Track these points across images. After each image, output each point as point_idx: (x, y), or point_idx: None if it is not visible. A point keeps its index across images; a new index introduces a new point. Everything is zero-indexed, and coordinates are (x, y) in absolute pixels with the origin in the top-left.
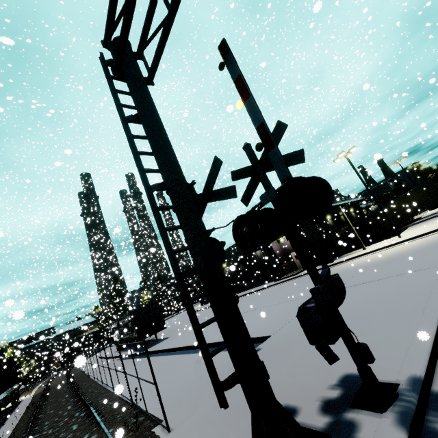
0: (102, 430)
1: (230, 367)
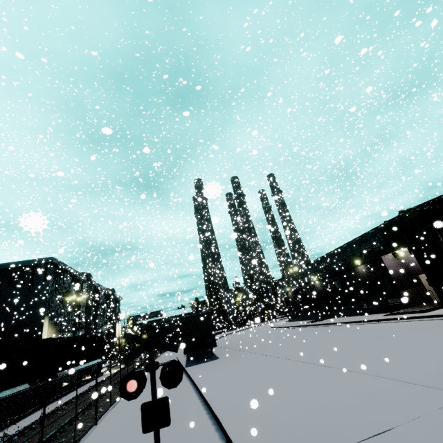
0: None
1: None
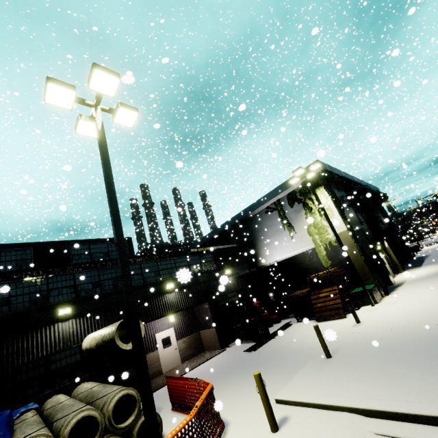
0: None
1: None
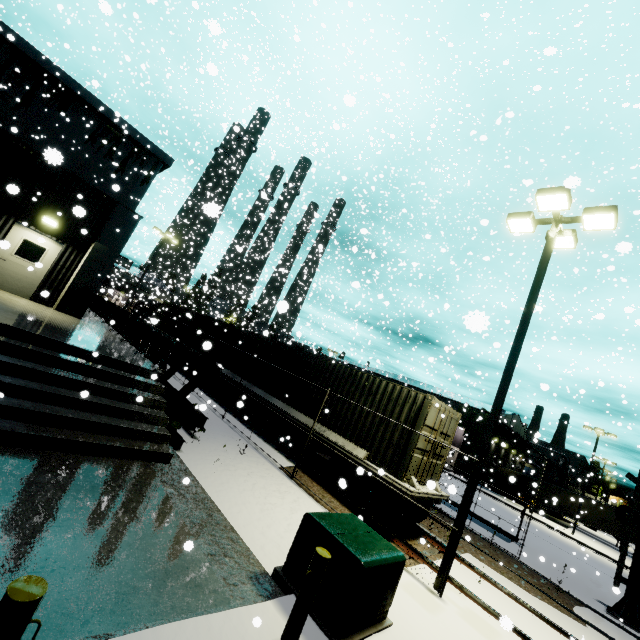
0: (437, 511)
1: (485, 533)
